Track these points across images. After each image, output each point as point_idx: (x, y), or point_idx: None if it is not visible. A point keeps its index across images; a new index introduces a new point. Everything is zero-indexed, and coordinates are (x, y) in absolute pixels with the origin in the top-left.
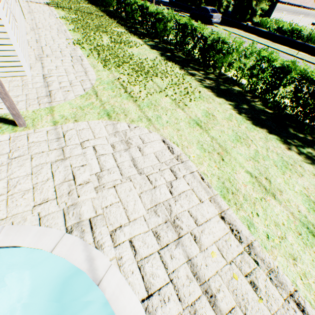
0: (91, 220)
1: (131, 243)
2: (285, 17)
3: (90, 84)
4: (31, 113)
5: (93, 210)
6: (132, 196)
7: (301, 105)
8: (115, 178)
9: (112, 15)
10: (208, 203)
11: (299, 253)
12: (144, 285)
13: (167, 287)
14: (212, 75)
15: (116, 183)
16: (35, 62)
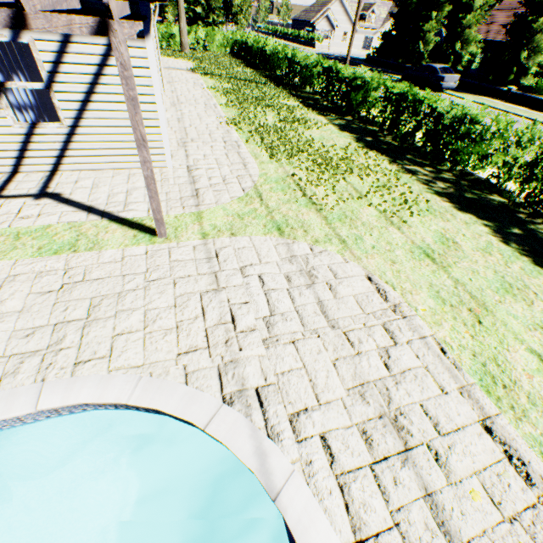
0: (259, 390)
1: (324, 442)
2: None
3: (251, 181)
4: (173, 219)
5: (261, 375)
6: (321, 362)
7: None
8: (293, 329)
9: (280, 81)
10: (458, 397)
11: None
12: (350, 520)
13: (389, 535)
14: (447, 174)
15: (296, 337)
16: (176, 148)
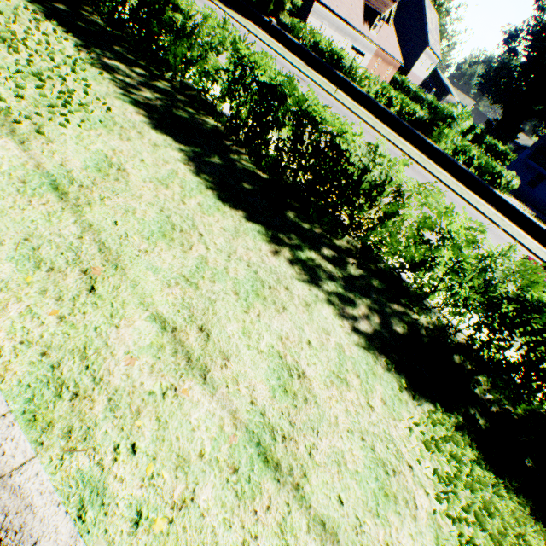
0: None
1: None
2: (327, 33)
3: None
4: None
5: None
6: None
7: (303, 168)
8: None
9: None
10: None
11: (216, 536)
12: None
13: None
14: (165, 83)
15: None
16: None
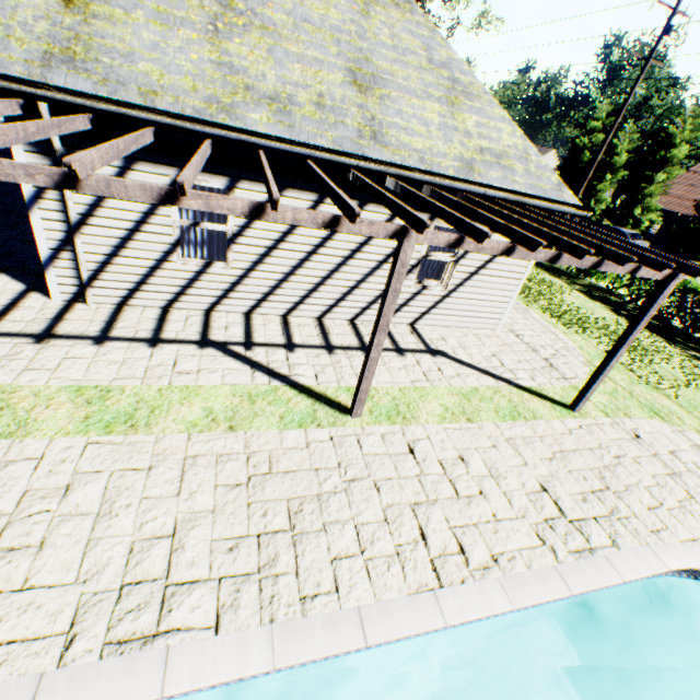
0: None
1: None
2: None
3: (579, 355)
4: (561, 392)
5: None
6: None
7: None
8: None
9: None
10: None
11: None
12: None
13: None
14: None
15: None
16: None
